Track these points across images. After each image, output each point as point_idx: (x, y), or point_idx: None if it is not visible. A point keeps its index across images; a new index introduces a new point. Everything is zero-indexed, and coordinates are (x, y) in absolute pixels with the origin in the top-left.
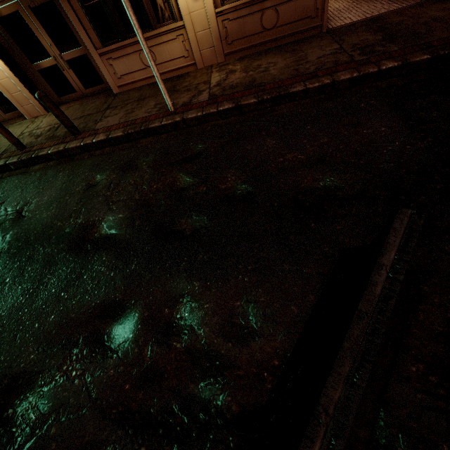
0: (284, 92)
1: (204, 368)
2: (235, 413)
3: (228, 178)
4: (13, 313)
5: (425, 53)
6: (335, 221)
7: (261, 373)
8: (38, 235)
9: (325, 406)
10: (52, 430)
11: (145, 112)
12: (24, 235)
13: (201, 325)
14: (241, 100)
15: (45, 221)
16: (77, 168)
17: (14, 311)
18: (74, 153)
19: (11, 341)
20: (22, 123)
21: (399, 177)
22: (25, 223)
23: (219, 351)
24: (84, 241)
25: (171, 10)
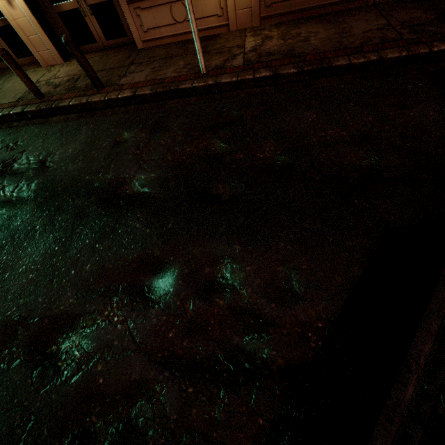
0: (326, 65)
1: (248, 324)
2: (281, 366)
3: (267, 148)
4: (46, 259)
5: None
6: (379, 200)
7: (306, 333)
8: (65, 187)
9: (415, 356)
10: (98, 367)
11: (173, 71)
12: (51, 186)
13: (243, 286)
14: (279, 68)
15: (72, 174)
16: (102, 123)
17: (48, 257)
18: (96, 108)
19: (48, 285)
20: (37, 70)
21: None
22: (50, 173)
23: (262, 310)
24: (115, 197)
25: None
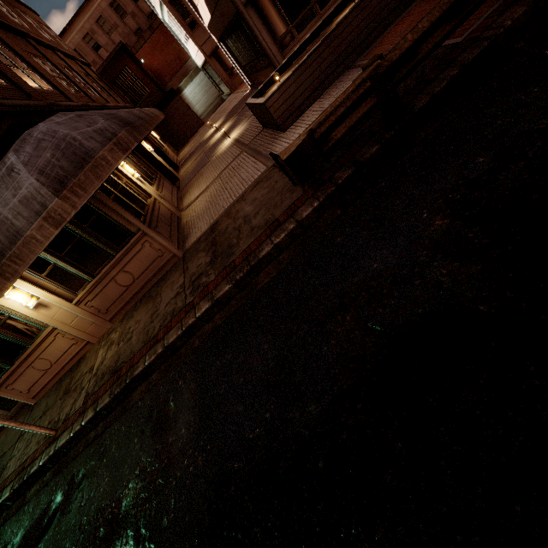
0: (129, 379)
1: None
2: None
3: None
4: None
5: (227, 282)
6: None
7: None
8: None
9: None
10: None
11: (37, 441)
12: None
13: None
14: (100, 402)
15: None
16: None
17: None
18: None
19: None
20: None
21: (170, 546)
22: None
23: None
24: None
25: (37, 324)
